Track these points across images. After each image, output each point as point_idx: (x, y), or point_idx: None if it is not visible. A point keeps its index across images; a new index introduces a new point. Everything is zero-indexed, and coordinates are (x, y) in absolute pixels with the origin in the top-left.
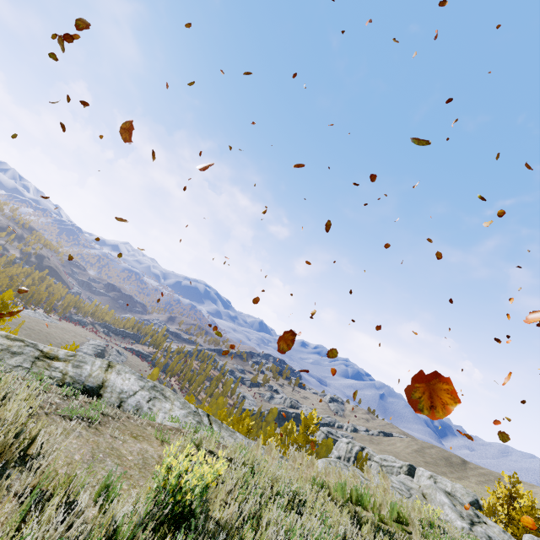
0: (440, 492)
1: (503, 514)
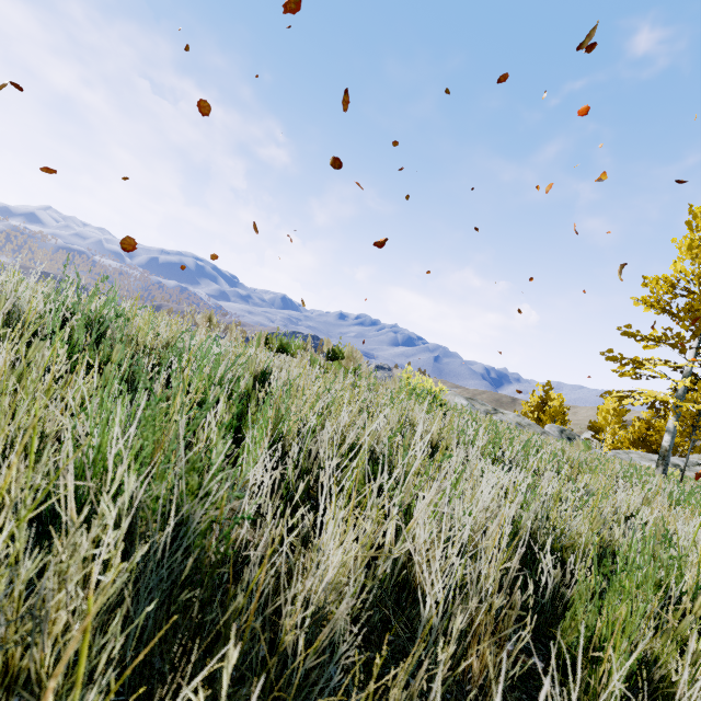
0: (459, 397)
1: (533, 419)
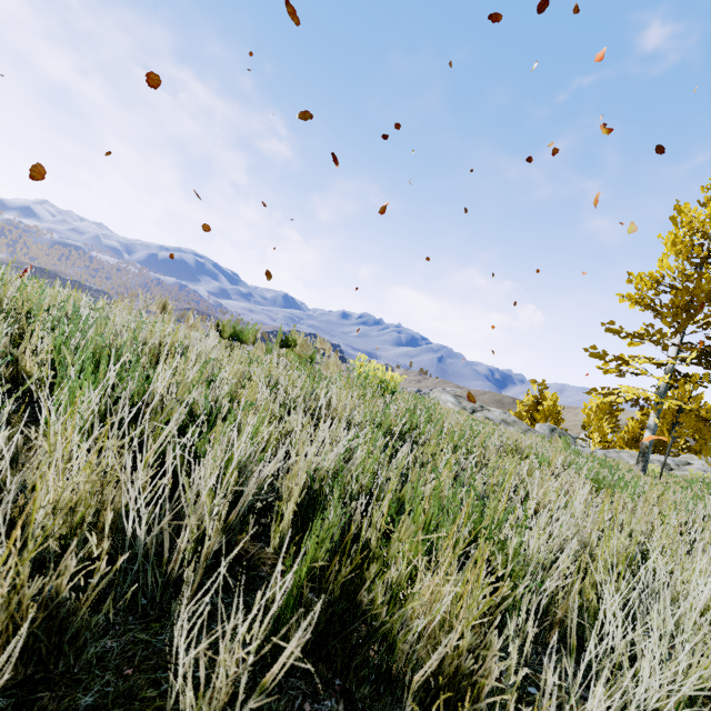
0: (446, 394)
1: (527, 418)
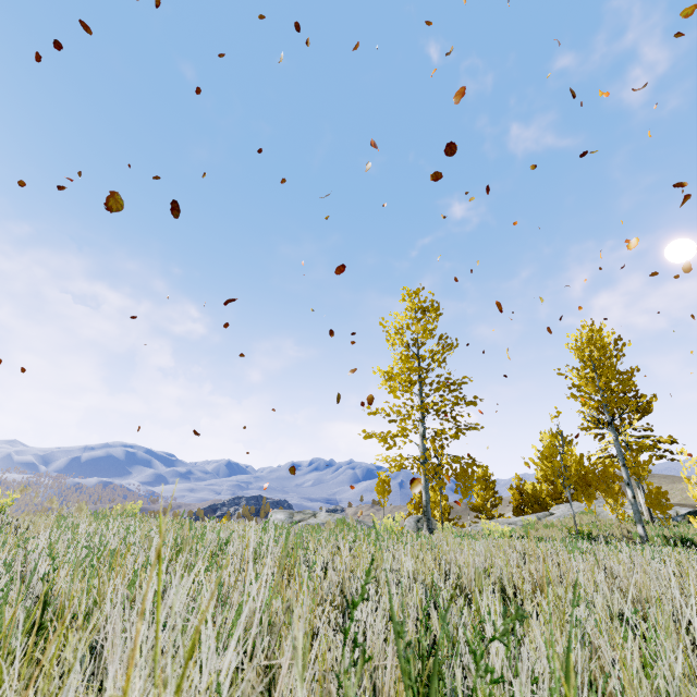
0: (279, 513)
1: None
